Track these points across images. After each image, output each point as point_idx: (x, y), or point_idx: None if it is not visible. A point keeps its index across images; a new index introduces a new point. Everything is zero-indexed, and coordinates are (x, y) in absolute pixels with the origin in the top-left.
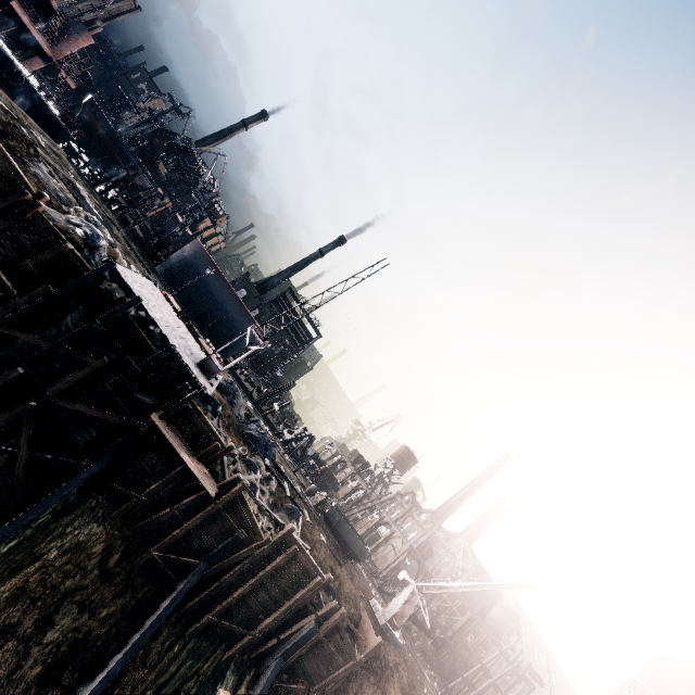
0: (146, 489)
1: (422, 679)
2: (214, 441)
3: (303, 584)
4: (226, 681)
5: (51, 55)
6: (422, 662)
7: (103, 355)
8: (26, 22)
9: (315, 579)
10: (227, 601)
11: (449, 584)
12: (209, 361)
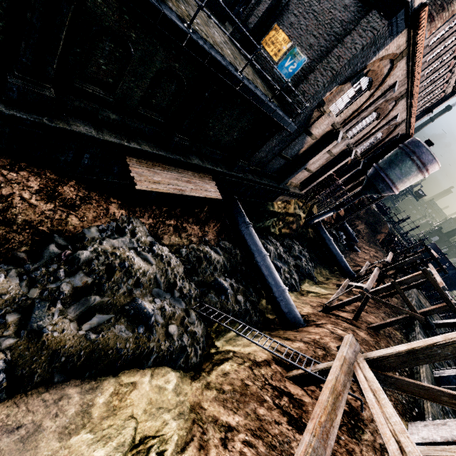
0: None
1: None
2: None
3: None
4: None
5: None
6: None
7: None
8: None
9: None
10: None
11: None
12: None
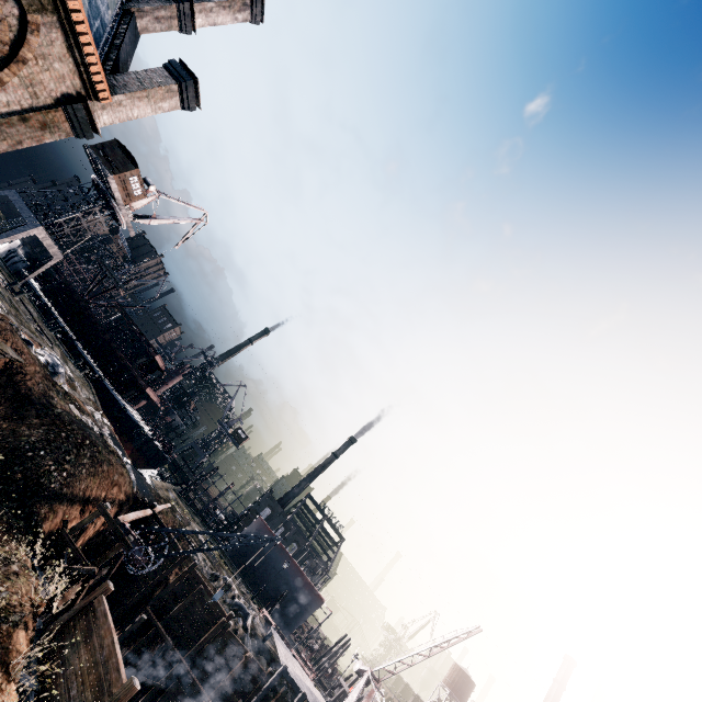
0: None
1: None
2: None
3: None
4: None
5: (157, 400)
6: None
7: None
8: (150, 393)
9: None
10: None
11: None
12: None
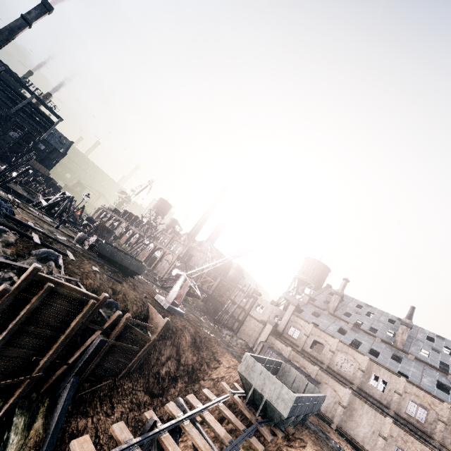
0: None
1: (201, 323)
2: None
3: (76, 313)
4: (14, 427)
5: None
6: (199, 314)
7: None
8: None
9: (88, 304)
10: None
11: (208, 265)
12: None
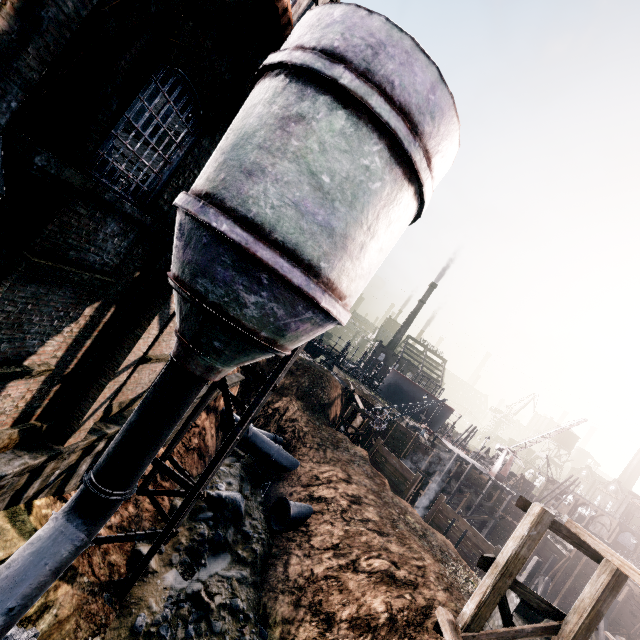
0: (502, 544)
1: None
2: (523, 514)
3: None
4: None
5: None
6: None
7: (468, 492)
8: None
9: None
10: (563, 591)
11: None
12: (498, 474)
